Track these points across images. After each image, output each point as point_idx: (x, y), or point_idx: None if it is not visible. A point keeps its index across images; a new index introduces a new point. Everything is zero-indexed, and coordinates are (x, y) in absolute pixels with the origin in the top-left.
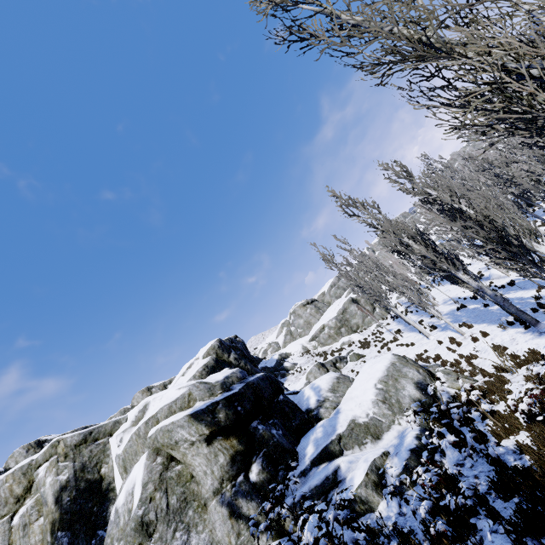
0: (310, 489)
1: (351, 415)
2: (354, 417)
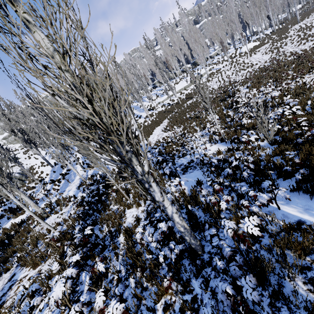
0: None
1: None
2: None
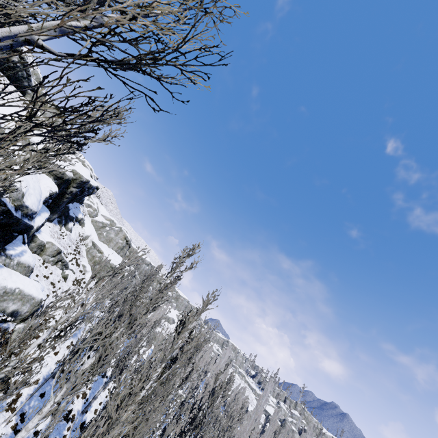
0: None
1: None
2: None
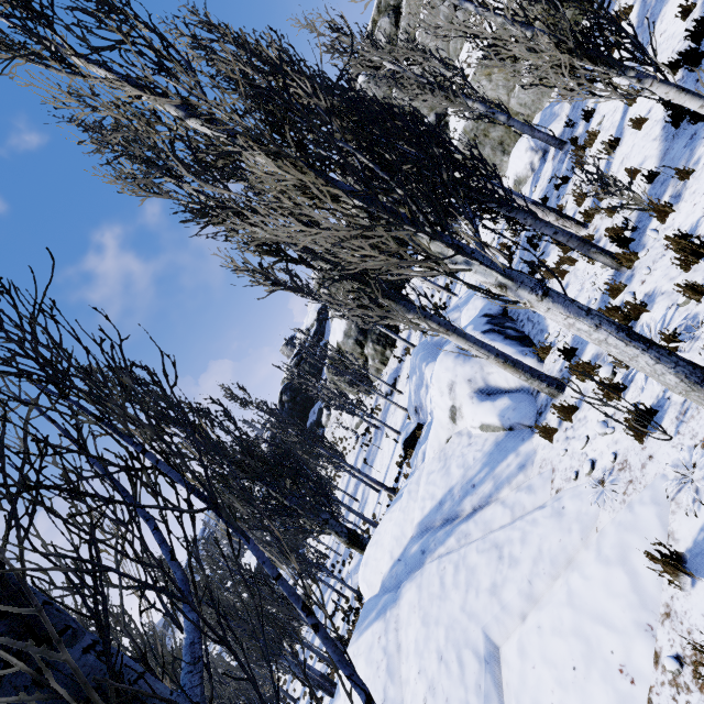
0: None
1: None
2: None
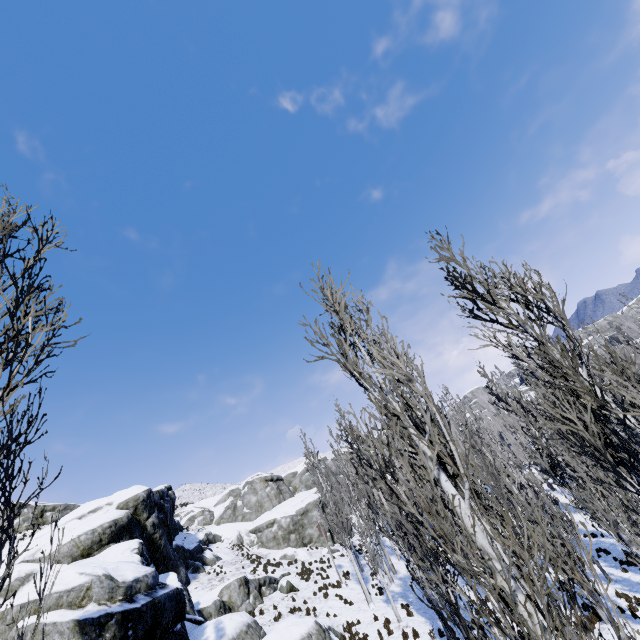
0: None
1: None
2: None
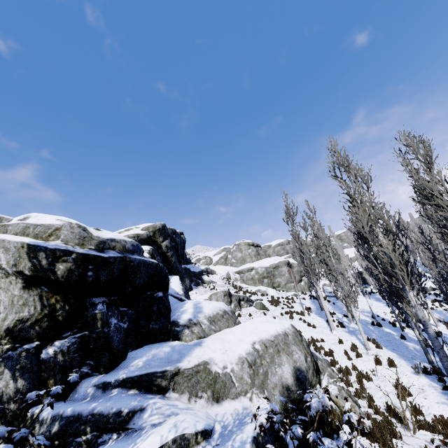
0: (91, 412)
1: (208, 356)
2: (210, 360)
